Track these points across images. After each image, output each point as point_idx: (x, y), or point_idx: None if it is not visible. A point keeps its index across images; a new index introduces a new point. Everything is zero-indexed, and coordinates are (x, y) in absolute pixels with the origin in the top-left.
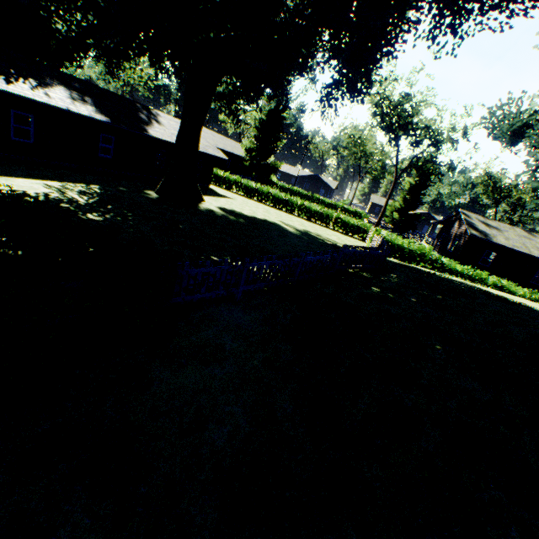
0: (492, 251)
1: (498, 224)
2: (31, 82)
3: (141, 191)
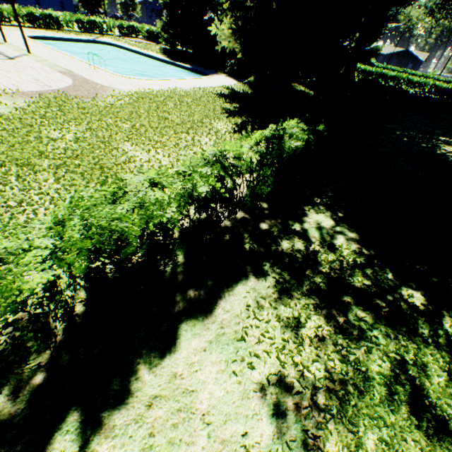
0: None
1: None
2: None
3: None
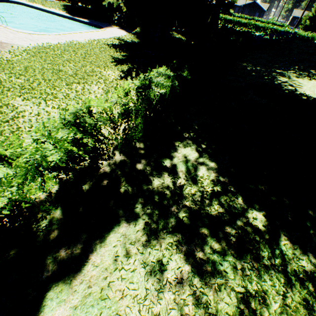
0: None
1: None
2: None
3: None
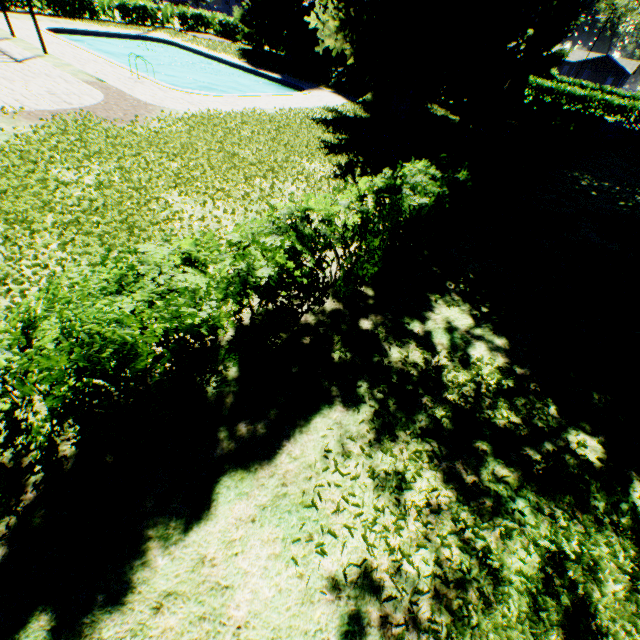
0: None
1: None
2: None
3: None
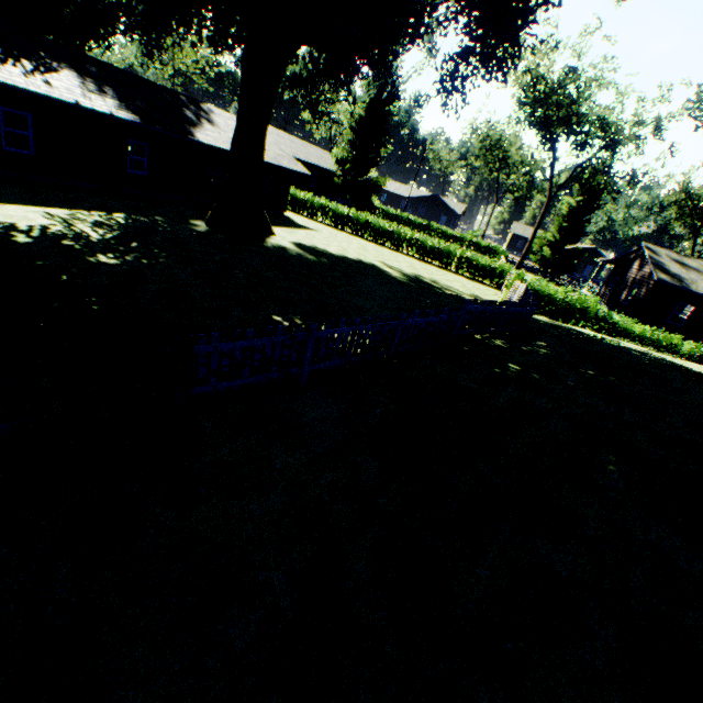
0: (688, 304)
1: (701, 264)
2: (25, 65)
3: (186, 221)
